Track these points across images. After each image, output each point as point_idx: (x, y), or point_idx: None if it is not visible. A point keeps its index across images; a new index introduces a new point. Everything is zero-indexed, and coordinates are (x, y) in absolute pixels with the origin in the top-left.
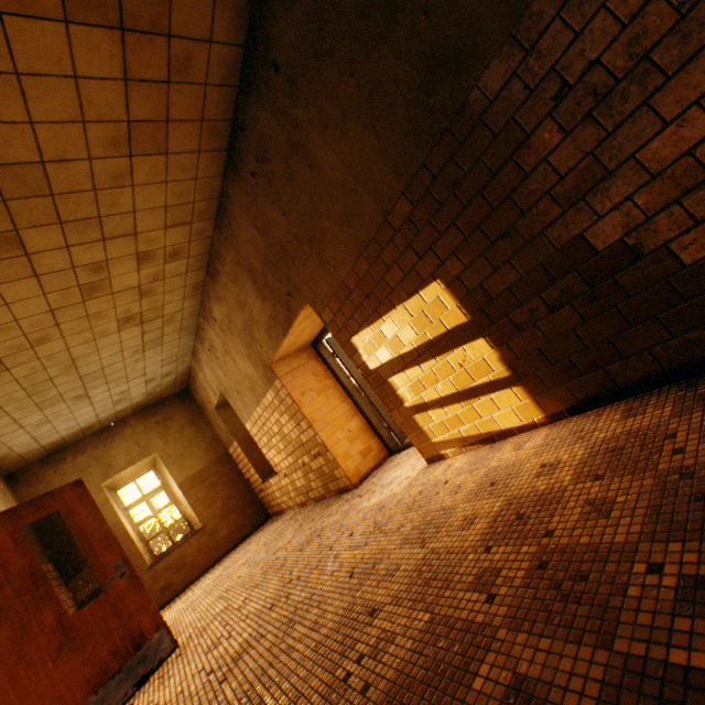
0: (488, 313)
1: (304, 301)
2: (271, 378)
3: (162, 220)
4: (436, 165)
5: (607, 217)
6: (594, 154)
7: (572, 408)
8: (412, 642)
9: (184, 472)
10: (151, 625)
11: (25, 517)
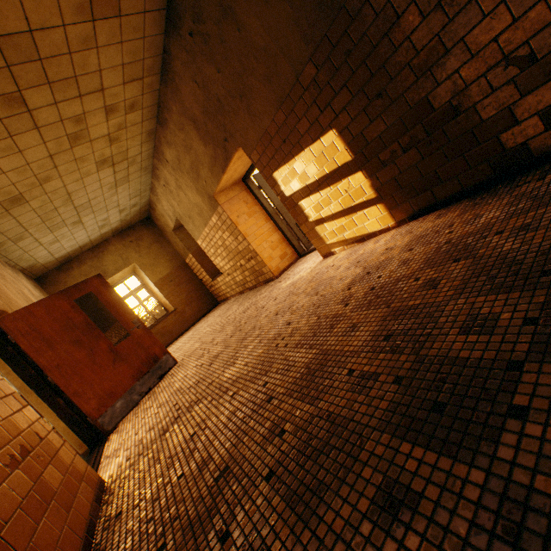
0: (365, 154)
1: (237, 145)
2: (215, 206)
3: (121, 77)
4: (335, 37)
5: (443, 85)
6: (439, 36)
7: (411, 216)
8: (308, 327)
9: (157, 275)
10: (160, 352)
11: (74, 294)
